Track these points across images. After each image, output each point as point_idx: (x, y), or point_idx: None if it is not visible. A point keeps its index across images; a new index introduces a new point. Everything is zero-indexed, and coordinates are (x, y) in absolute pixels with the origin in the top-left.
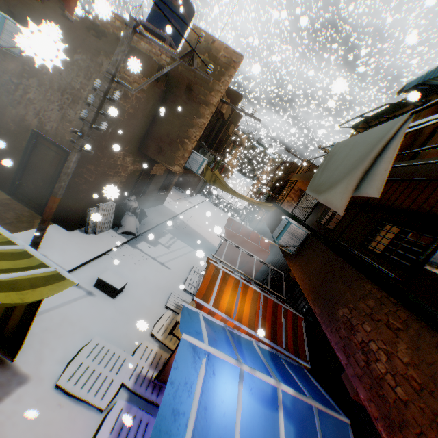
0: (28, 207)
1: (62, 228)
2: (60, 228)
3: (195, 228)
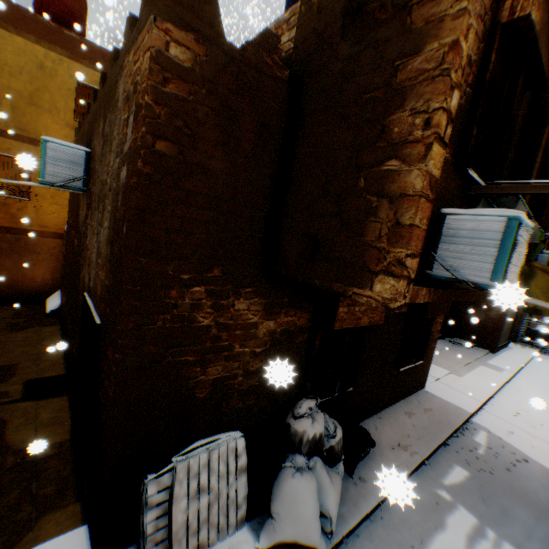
0: (75, 463)
1: (85, 548)
2: (81, 545)
3: (547, 460)
